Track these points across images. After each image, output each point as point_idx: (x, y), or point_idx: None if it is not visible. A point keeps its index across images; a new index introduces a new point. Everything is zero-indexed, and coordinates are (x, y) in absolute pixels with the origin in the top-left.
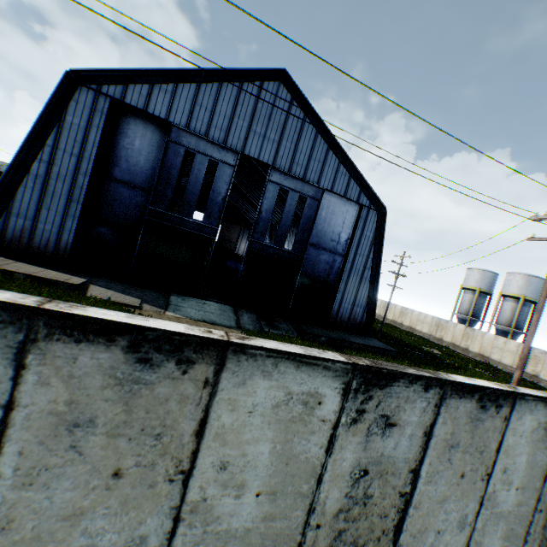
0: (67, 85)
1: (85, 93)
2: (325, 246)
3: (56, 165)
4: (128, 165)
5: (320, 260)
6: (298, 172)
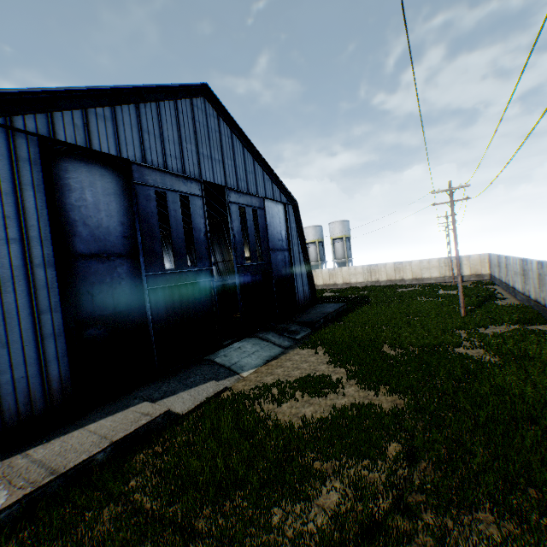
0: None
1: None
2: (277, 247)
3: None
4: (89, 229)
5: (278, 260)
6: (243, 187)
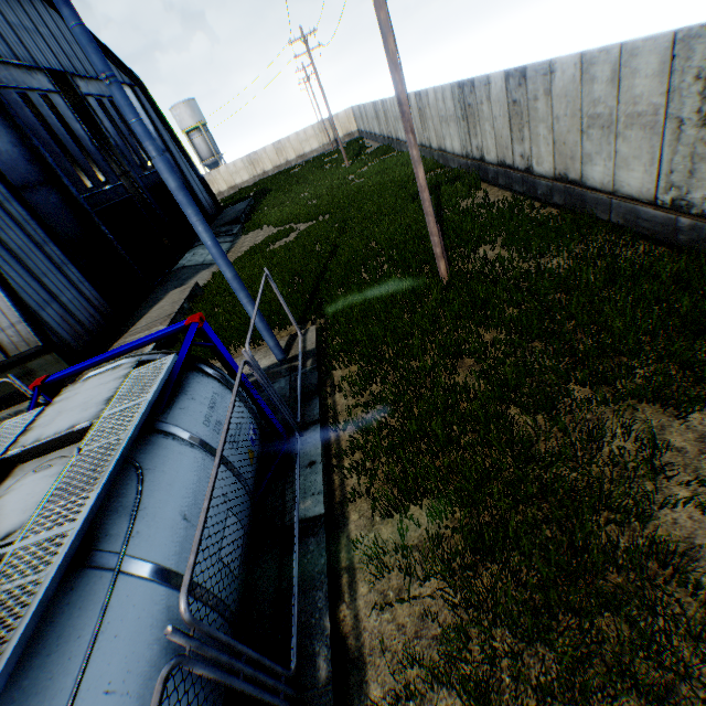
0: None
1: None
2: None
3: None
4: None
5: None
6: (81, 69)
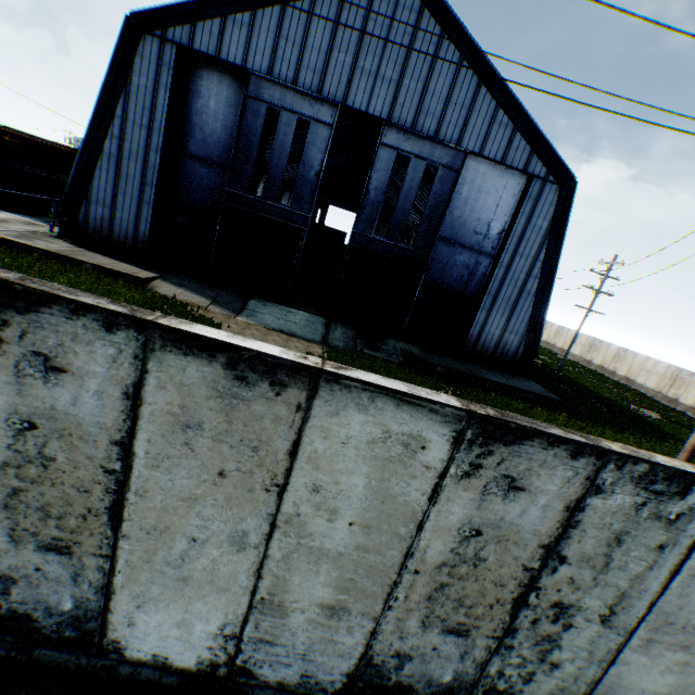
0: (129, 35)
1: (150, 44)
2: (463, 242)
3: (127, 141)
4: (203, 136)
5: (454, 262)
6: (427, 127)
